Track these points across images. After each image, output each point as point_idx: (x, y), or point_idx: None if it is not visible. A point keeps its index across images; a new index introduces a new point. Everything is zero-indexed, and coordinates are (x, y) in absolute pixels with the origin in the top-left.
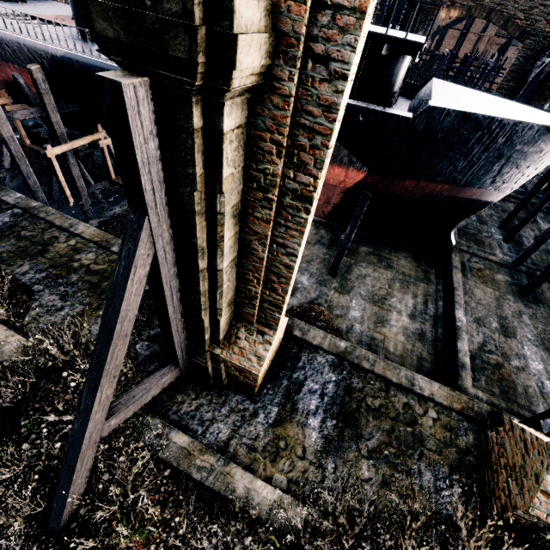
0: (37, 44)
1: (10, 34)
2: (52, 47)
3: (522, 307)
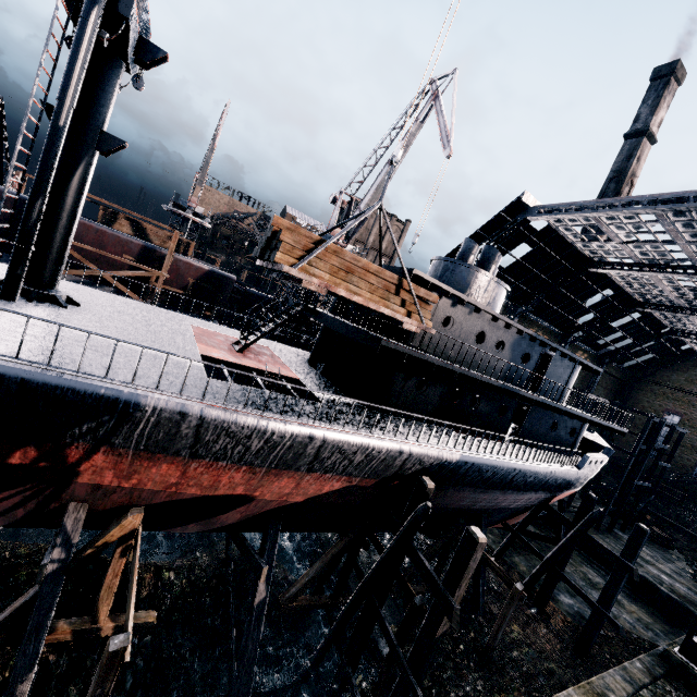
0: (427, 450)
1: (388, 441)
2: (446, 452)
3: (609, 539)
